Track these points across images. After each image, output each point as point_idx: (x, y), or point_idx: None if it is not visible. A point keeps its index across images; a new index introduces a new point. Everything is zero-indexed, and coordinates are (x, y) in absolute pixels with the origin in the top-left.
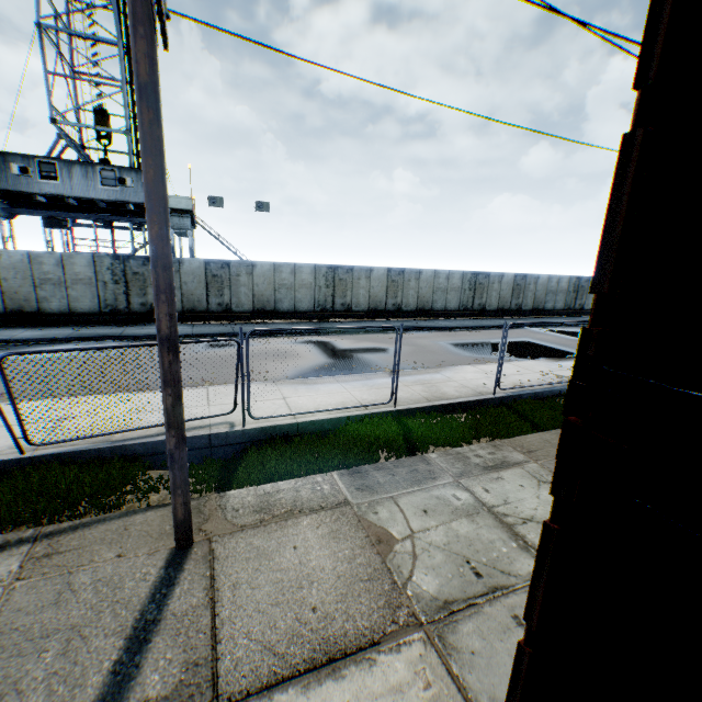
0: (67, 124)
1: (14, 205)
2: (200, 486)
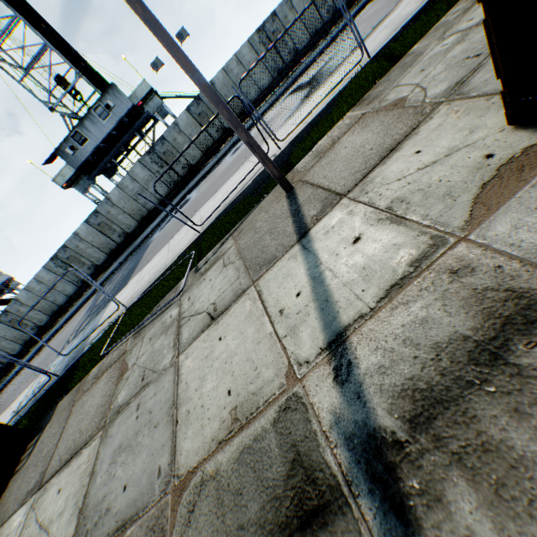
0: (57, 105)
1: (89, 174)
2: None
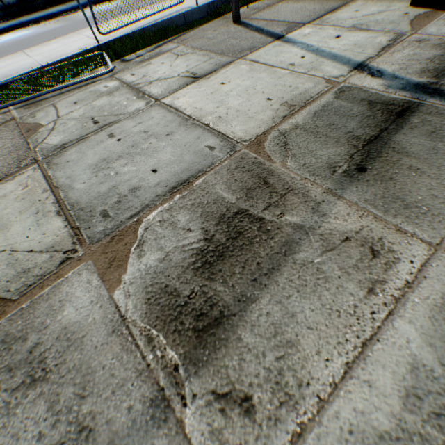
0: None
1: None
2: (211, 20)
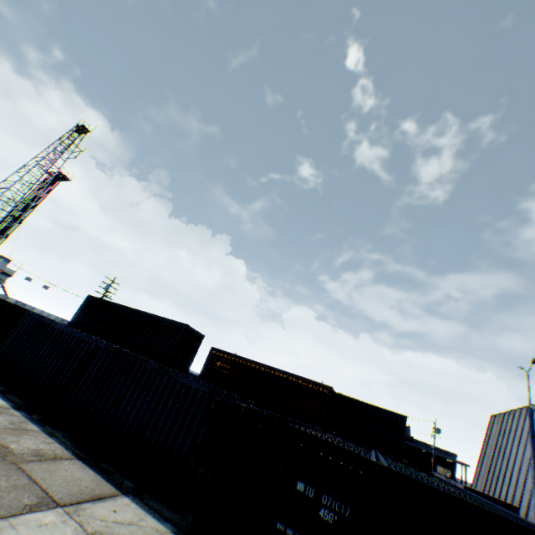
0: None
1: None
2: None
